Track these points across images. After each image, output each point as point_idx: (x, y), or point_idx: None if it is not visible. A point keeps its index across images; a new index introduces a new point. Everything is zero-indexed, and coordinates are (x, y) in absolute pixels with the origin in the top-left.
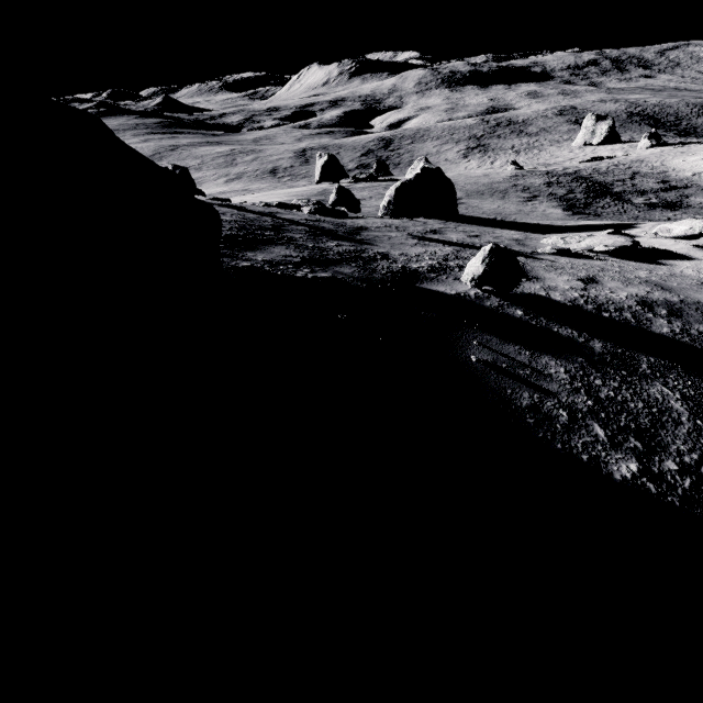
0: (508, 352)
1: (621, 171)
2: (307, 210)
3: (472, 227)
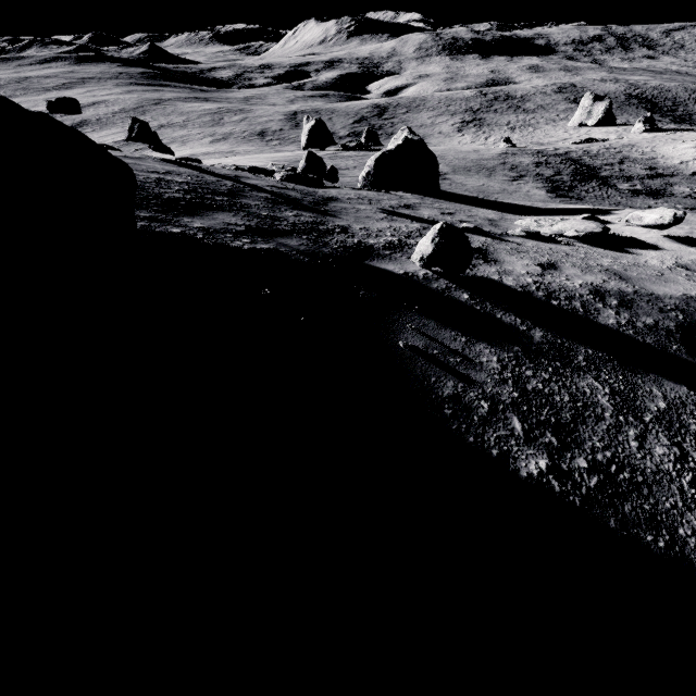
0: (443, 337)
1: (611, 155)
2: (279, 176)
3: (450, 204)
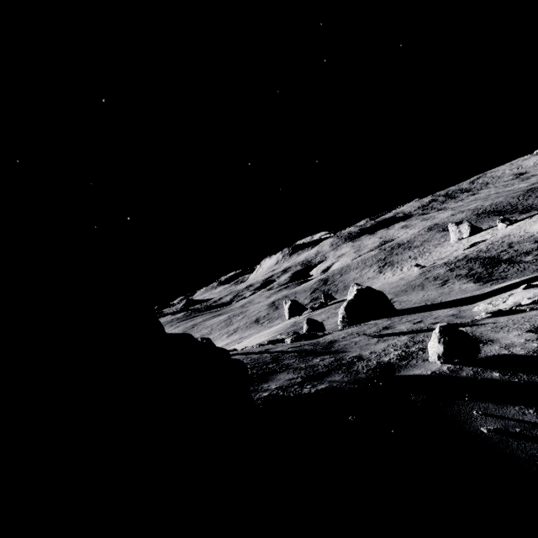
0: (511, 414)
1: (498, 246)
2: (289, 340)
3: (413, 316)
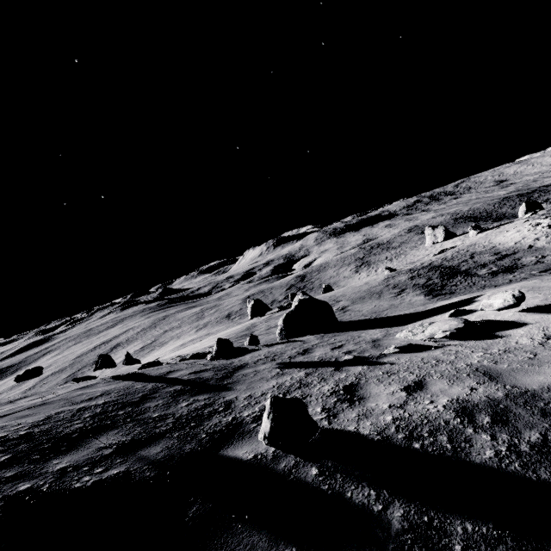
0: None
1: (462, 255)
2: (209, 357)
3: (343, 335)
